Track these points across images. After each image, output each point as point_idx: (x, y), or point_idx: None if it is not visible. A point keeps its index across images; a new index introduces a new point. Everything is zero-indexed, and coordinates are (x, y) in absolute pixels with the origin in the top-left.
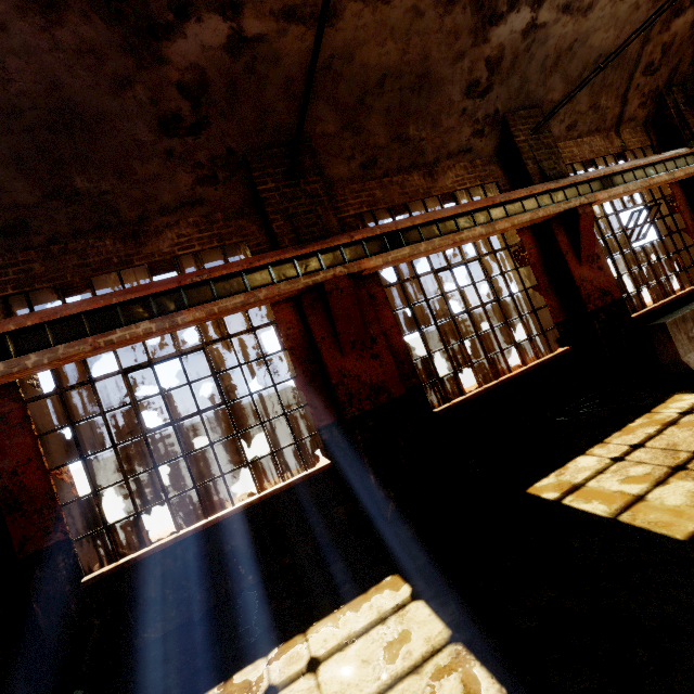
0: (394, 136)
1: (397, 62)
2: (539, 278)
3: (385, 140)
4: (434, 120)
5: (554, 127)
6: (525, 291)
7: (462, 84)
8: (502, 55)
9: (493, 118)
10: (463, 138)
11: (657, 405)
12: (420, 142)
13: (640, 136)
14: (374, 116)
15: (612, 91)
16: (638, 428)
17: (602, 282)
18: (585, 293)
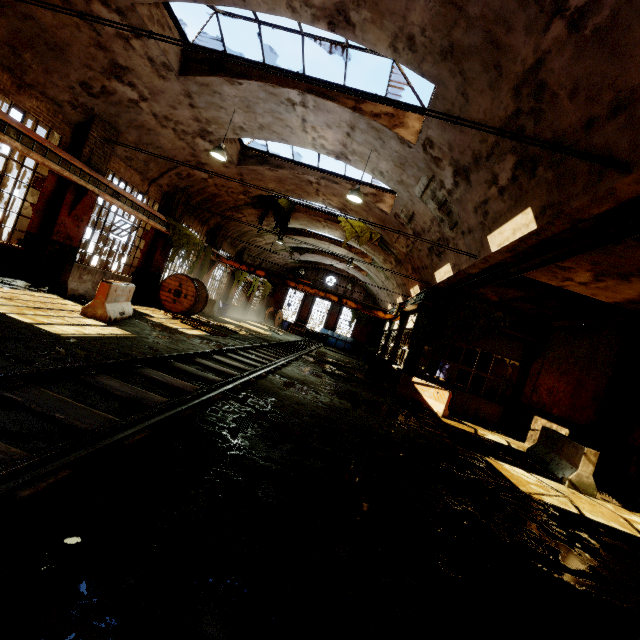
0: (11, 43)
1: (48, 24)
2: (40, 202)
3: (1, 37)
4: (49, 70)
5: (120, 149)
6: (24, 201)
7: (82, 77)
8: (114, 94)
9: (89, 110)
10: (62, 97)
11: (38, 292)
12: (28, 67)
13: (159, 196)
14: (5, 21)
15: (159, 166)
16: (13, 291)
17: (73, 233)
18: (58, 229)
